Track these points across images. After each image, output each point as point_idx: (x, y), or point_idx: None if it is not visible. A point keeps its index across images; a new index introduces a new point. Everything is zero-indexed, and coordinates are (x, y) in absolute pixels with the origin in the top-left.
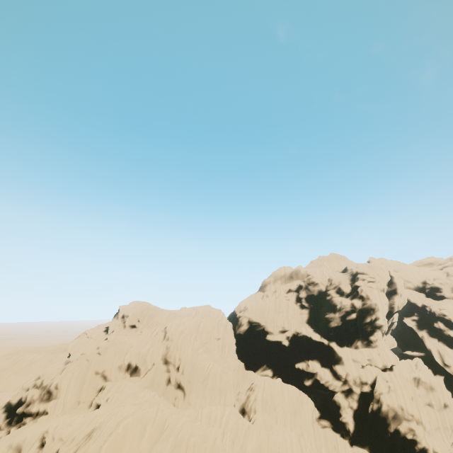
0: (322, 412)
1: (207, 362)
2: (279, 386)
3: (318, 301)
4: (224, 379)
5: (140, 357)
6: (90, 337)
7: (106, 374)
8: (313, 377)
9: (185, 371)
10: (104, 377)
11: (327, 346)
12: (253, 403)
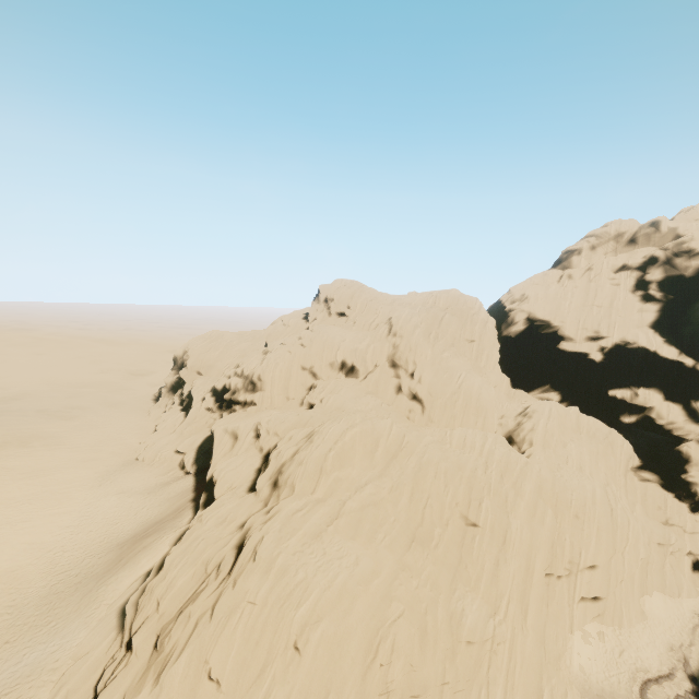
0: (646, 461)
1: (455, 371)
2: (573, 417)
3: (691, 290)
4: (484, 396)
5: (357, 354)
6: (287, 325)
7: (315, 371)
8: (643, 413)
9: (424, 379)
10: (313, 374)
11: (689, 369)
12: (527, 433)
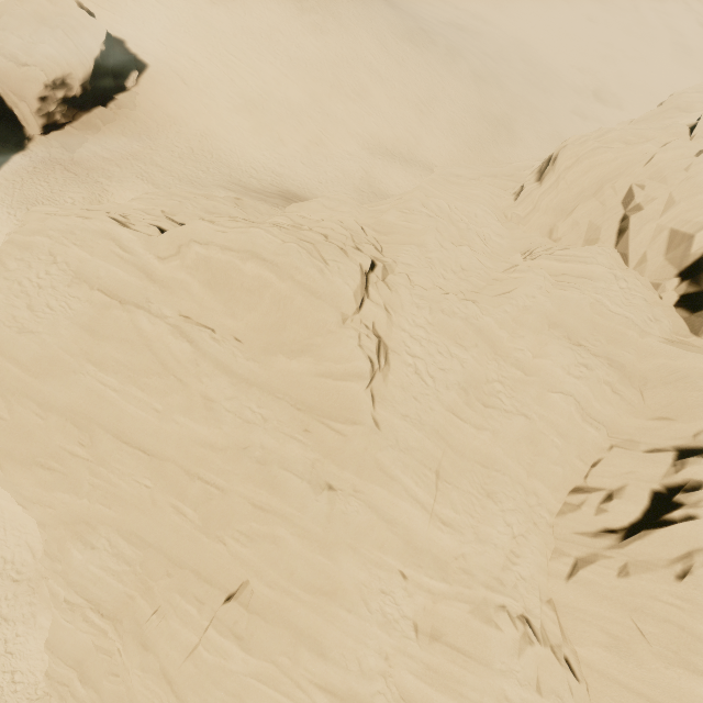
0: None
1: None
2: None
3: None
4: None
5: None
6: None
7: (627, 221)
8: None
9: None
10: (620, 227)
11: None
12: None
